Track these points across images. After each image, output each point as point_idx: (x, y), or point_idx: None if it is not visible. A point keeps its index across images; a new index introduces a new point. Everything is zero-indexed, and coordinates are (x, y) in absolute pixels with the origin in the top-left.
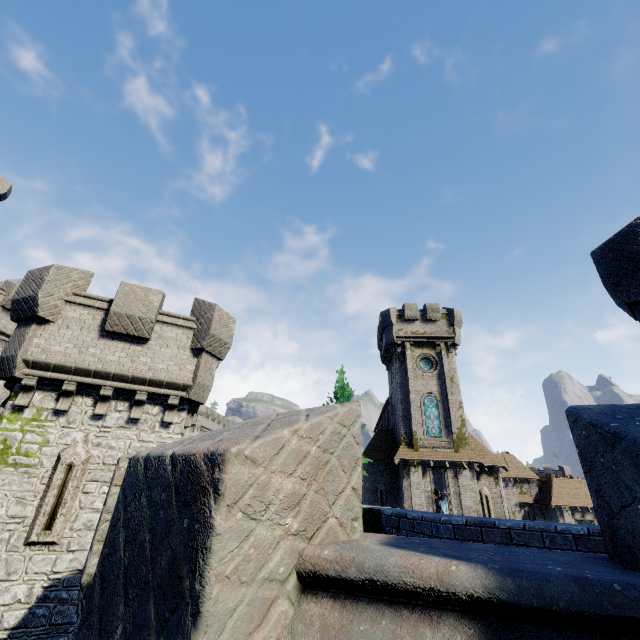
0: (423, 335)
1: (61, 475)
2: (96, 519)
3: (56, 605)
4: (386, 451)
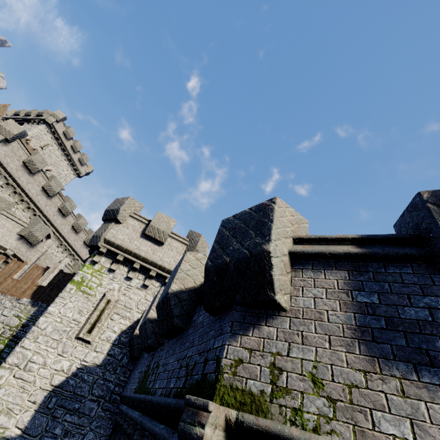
0: None
1: (103, 304)
2: (113, 337)
3: (80, 381)
4: None
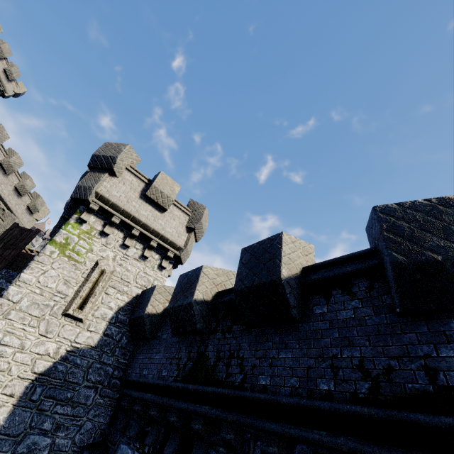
0: None
1: (96, 275)
2: (109, 314)
3: (71, 366)
4: None
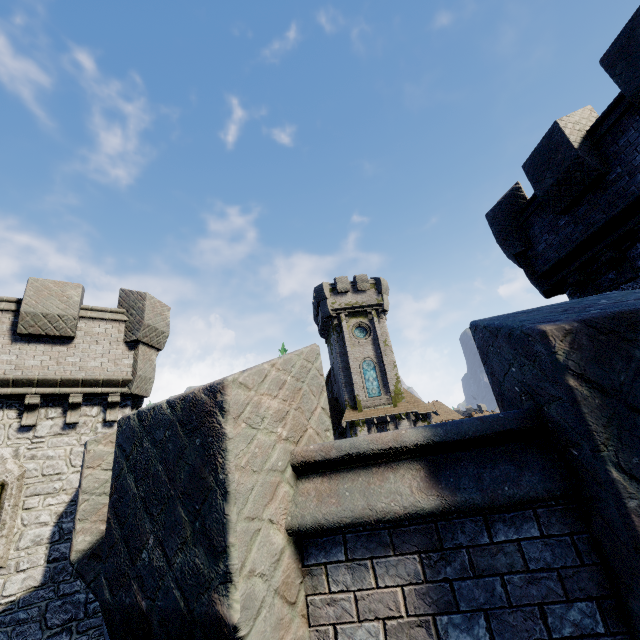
0: (356, 305)
1: None
2: (45, 533)
3: (14, 628)
4: (334, 418)
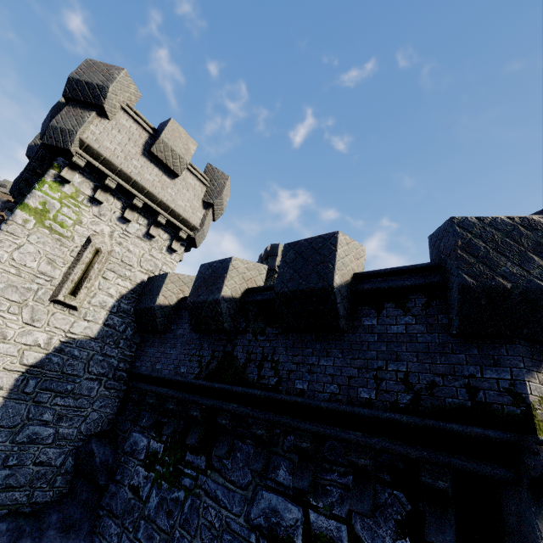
0: None
1: (90, 255)
2: (109, 302)
3: (69, 358)
4: None
